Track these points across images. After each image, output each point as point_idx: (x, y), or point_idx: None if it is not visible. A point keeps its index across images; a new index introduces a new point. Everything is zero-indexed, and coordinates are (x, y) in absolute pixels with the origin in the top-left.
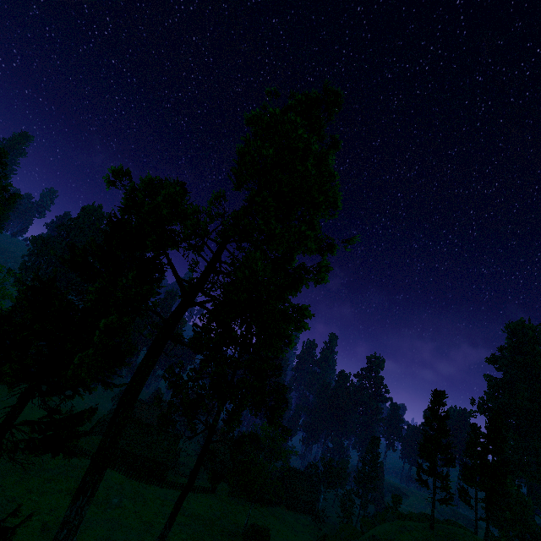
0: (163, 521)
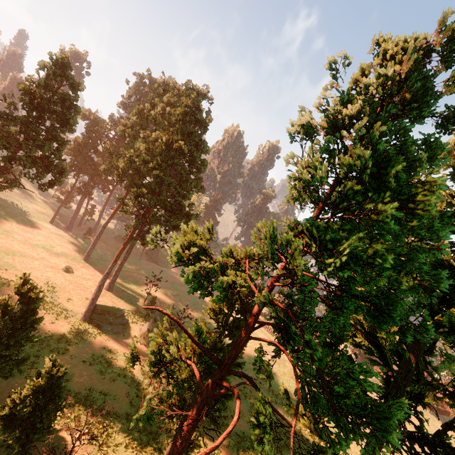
0: None
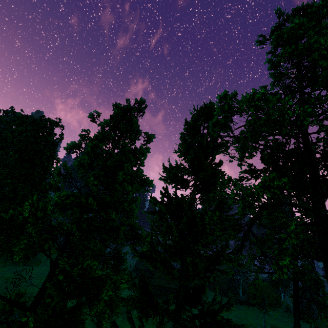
0: None
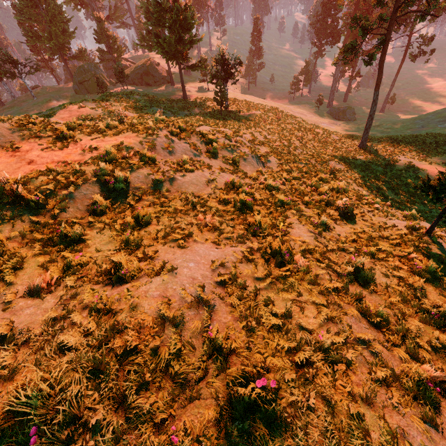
0: None
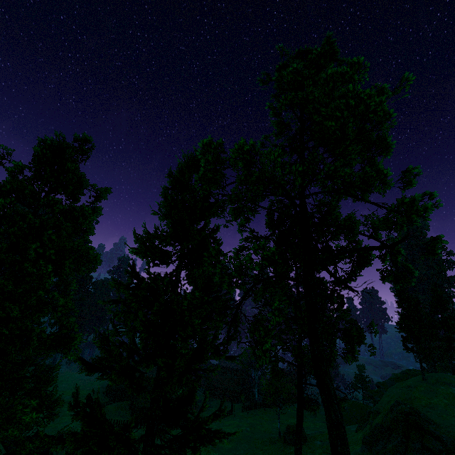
0: (216, 454)
